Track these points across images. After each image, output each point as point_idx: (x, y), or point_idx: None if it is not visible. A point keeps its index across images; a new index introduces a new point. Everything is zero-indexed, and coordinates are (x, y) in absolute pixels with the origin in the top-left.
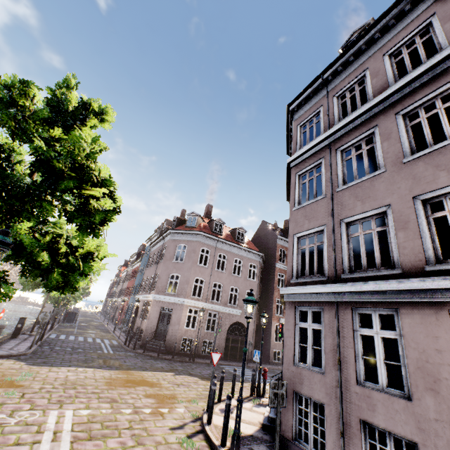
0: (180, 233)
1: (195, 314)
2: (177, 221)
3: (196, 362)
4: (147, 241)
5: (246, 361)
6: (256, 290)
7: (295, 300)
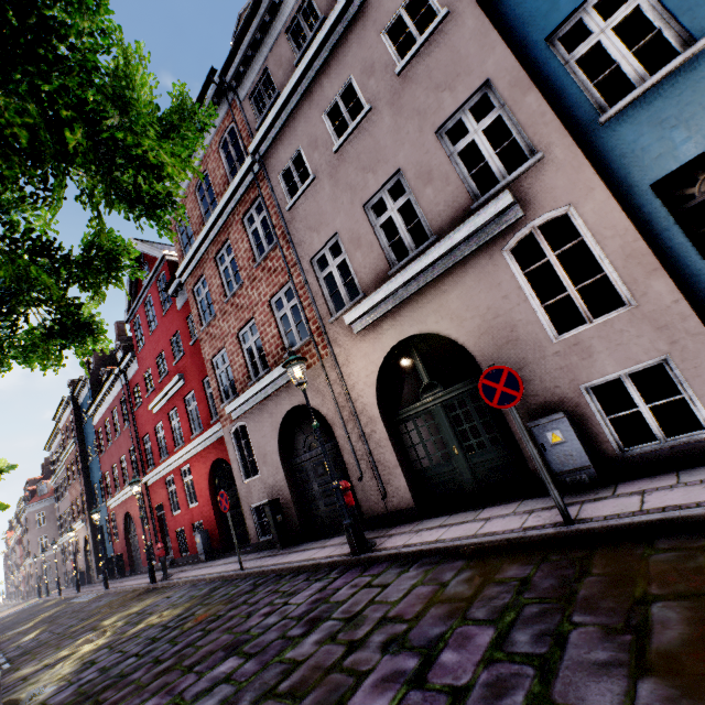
0: (35, 505)
1: None
2: (31, 492)
3: None
4: (19, 505)
5: None
6: None
7: (60, 544)
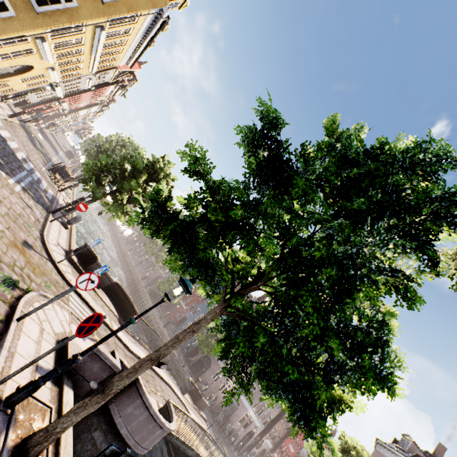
0: None
1: (246, 417)
2: None
3: (235, 453)
4: None
5: (239, 451)
6: (274, 417)
7: None
